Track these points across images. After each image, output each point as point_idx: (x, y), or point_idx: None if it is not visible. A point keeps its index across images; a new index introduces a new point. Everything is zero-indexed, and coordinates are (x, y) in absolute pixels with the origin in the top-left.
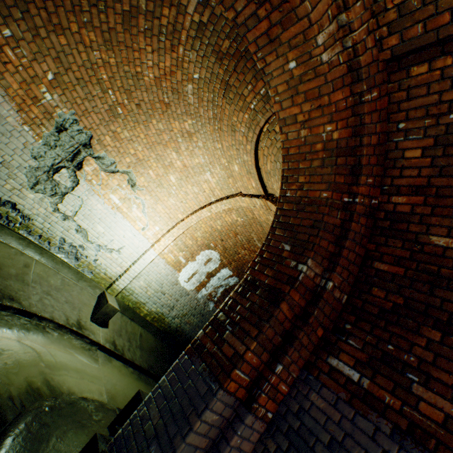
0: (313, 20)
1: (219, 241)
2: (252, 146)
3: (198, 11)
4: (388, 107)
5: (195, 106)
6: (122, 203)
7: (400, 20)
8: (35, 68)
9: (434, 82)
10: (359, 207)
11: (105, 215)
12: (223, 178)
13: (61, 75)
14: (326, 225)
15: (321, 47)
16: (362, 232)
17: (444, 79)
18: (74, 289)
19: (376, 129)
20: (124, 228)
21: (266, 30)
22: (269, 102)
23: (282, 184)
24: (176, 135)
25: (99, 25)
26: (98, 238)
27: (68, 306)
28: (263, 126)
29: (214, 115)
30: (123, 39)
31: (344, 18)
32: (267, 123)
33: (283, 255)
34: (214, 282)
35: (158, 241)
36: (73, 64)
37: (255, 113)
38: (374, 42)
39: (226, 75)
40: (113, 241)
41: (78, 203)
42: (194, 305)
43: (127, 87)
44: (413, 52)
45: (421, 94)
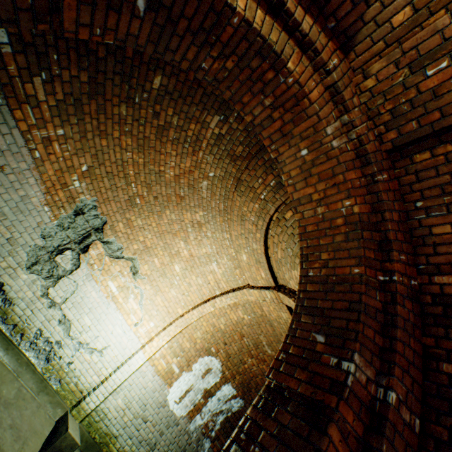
0: (321, 116)
1: (222, 344)
2: (261, 234)
3: (218, 126)
4: (400, 188)
5: (207, 199)
6: (119, 291)
7: (395, 120)
8: (74, 160)
9: (441, 165)
10: (399, 287)
11: (97, 304)
12: (229, 269)
13: (95, 168)
14: (366, 307)
15: (331, 135)
16: (411, 320)
17: (449, 162)
18: (29, 406)
19: (394, 206)
20: (115, 321)
21: (279, 127)
22: (279, 192)
23: (301, 263)
24: (187, 225)
25: (137, 133)
26: (82, 332)
27: (11, 433)
28: (273, 214)
29: (225, 206)
30: (154, 145)
31: (346, 118)
32: (277, 211)
33: (316, 348)
34: (212, 404)
35: (150, 340)
36: (107, 161)
37: (265, 202)
38: (374, 137)
39: (239, 173)
40: (98, 338)
41: (71, 288)
42: (183, 443)
43: (149, 181)
44: (412, 144)
45: (431, 175)
